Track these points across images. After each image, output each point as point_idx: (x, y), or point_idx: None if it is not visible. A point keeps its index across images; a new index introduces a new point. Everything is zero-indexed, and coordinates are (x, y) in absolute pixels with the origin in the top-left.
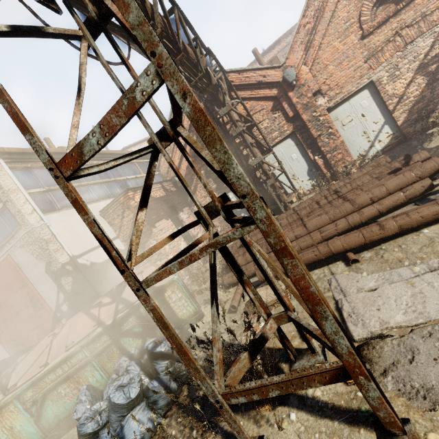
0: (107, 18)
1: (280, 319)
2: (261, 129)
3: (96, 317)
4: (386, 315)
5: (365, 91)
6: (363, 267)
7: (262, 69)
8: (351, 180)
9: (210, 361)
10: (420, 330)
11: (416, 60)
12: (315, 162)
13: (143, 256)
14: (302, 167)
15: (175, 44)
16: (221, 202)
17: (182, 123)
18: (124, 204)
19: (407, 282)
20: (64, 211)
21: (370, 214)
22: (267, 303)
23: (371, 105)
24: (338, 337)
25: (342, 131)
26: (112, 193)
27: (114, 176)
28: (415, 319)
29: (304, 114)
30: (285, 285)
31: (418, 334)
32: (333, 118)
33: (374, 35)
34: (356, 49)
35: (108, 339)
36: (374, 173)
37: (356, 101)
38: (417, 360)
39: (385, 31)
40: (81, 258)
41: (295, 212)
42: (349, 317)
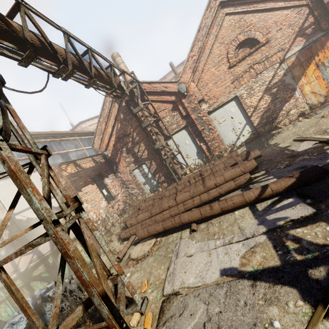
0: (1, 84)
1: (114, 280)
2: (165, 122)
3: (15, 264)
4: (186, 277)
5: (233, 102)
6: (196, 236)
7: (164, 83)
8: (214, 165)
9: (61, 310)
10: (196, 291)
11: (263, 84)
12: (201, 147)
13: (3, 243)
14: (193, 149)
15: (88, 74)
16: (75, 201)
17: (48, 150)
18: (58, 174)
19: (208, 253)
20: (10, 179)
21: (214, 194)
22: (137, 257)
23: (237, 111)
24: (101, 307)
25: (219, 127)
26: (54, 163)
27: (58, 150)
28: (198, 282)
29: (192, 114)
30: (94, 265)
31: (193, 294)
32: (213, 118)
33: (237, 66)
34: (226, 74)
35: (21, 282)
36: (227, 163)
37: (227, 108)
38: (183, 314)
39: (244, 65)
40: (19, 215)
41: (174, 187)
42: (168, 276)
